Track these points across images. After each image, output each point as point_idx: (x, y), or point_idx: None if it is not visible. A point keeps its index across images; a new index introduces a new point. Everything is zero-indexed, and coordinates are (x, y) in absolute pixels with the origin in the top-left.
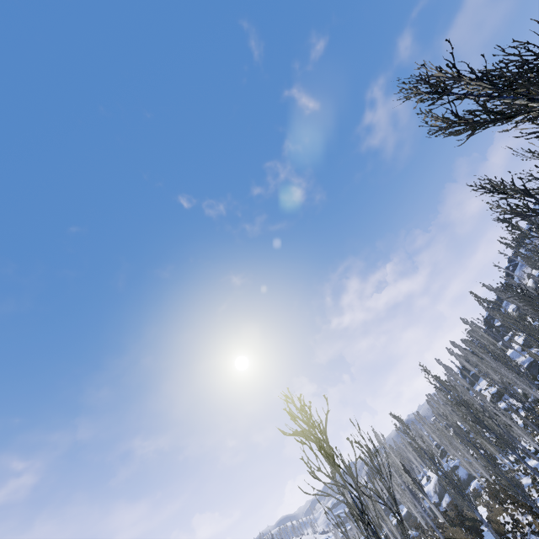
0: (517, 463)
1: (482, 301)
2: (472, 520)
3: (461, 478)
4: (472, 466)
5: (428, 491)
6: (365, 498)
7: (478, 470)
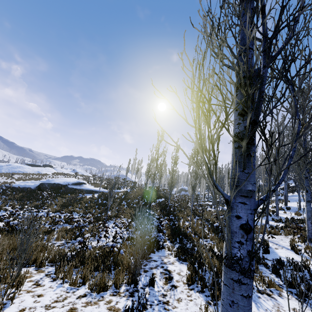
0: (207, 201)
1: (282, 124)
2: (166, 197)
3: (188, 194)
4: (188, 187)
5: (174, 189)
6: (140, 165)
7: (189, 190)
